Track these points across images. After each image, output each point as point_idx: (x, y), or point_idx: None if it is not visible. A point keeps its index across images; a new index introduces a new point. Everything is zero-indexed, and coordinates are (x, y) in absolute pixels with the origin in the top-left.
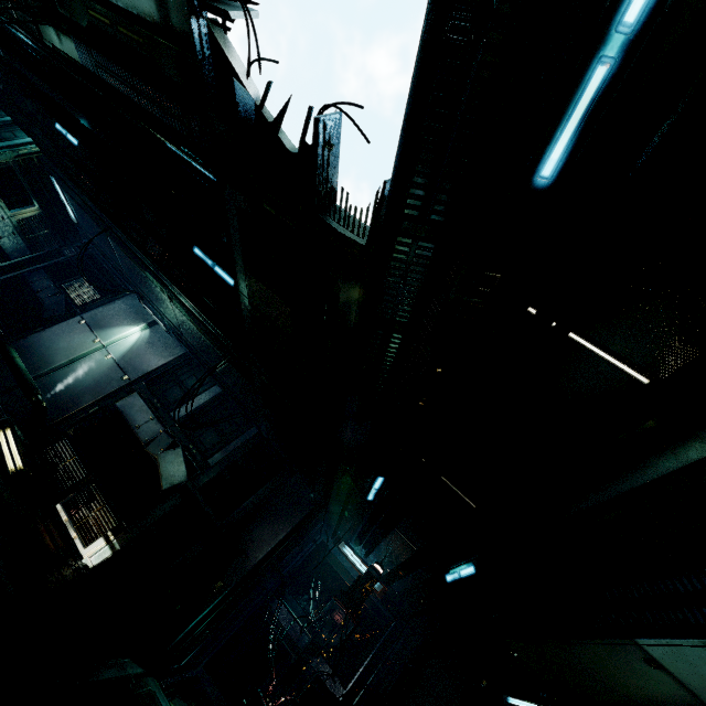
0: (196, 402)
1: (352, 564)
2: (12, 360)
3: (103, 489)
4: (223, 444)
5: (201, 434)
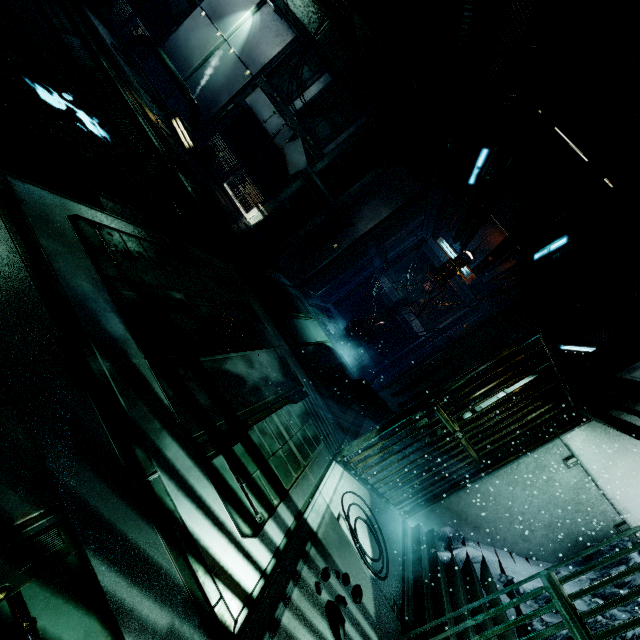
0: (309, 93)
1: (447, 256)
2: (164, 62)
3: (250, 174)
4: (335, 135)
5: (315, 126)
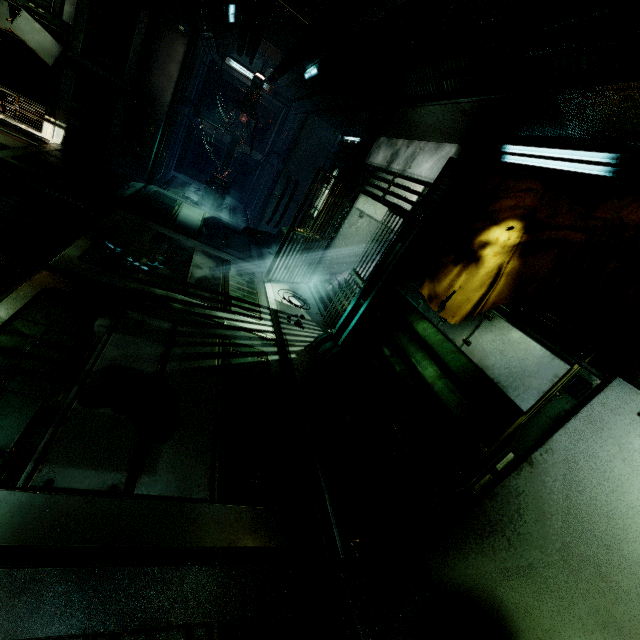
0: None
1: (242, 75)
2: None
3: (1, 82)
4: None
5: None
